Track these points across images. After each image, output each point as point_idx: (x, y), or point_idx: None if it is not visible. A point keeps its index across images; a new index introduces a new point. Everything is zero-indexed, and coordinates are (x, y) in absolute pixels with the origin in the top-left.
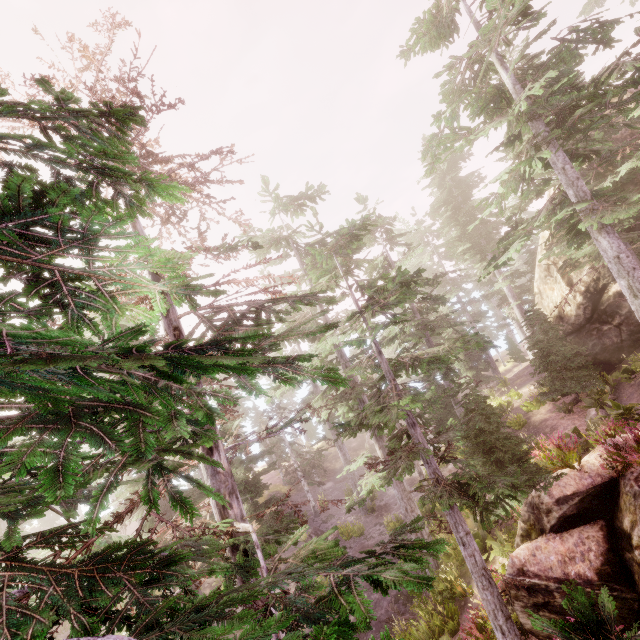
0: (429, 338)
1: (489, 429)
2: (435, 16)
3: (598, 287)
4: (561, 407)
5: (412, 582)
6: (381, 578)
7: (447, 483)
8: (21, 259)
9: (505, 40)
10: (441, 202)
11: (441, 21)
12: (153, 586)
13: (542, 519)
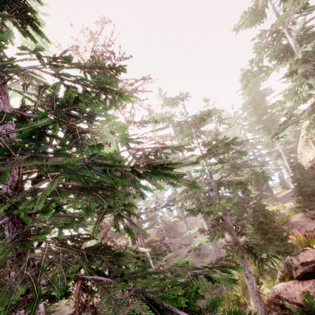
0: (236, 172)
1: (265, 222)
2: (254, 10)
3: None
4: (308, 216)
5: (227, 280)
6: (212, 276)
7: (241, 245)
8: (65, 123)
9: (292, 21)
10: (248, 103)
11: (257, 12)
12: (114, 262)
13: (292, 272)
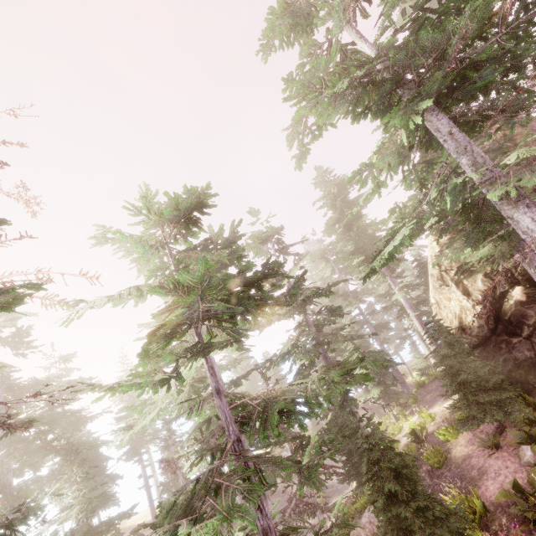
0: (326, 354)
1: (402, 496)
2: (289, 4)
3: (496, 295)
4: (485, 440)
5: None
6: None
7: None
8: None
9: (361, 9)
10: (334, 220)
11: (296, 11)
12: None
13: None
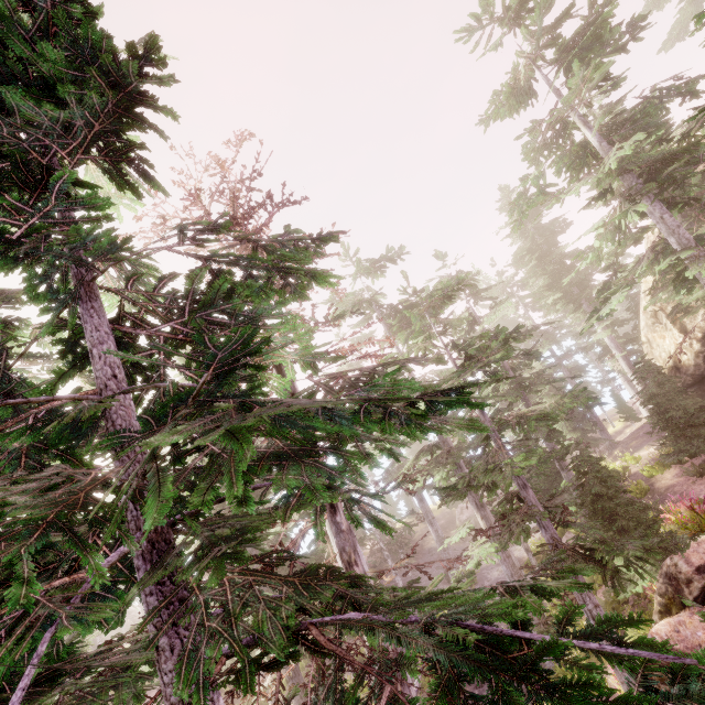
0: (525, 397)
1: (607, 493)
2: (513, 87)
3: None
4: (690, 470)
5: (573, 586)
6: (545, 586)
7: (568, 548)
8: None
9: (586, 103)
10: (524, 251)
11: (519, 90)
12: (358, 591)
13: (682, 590)
